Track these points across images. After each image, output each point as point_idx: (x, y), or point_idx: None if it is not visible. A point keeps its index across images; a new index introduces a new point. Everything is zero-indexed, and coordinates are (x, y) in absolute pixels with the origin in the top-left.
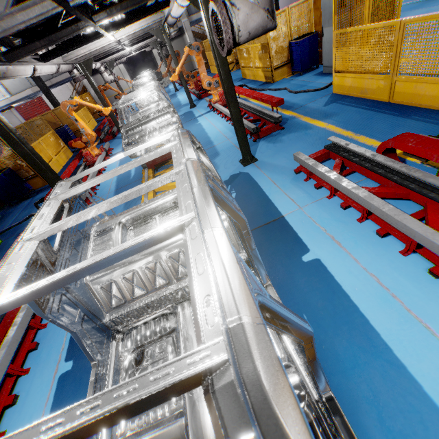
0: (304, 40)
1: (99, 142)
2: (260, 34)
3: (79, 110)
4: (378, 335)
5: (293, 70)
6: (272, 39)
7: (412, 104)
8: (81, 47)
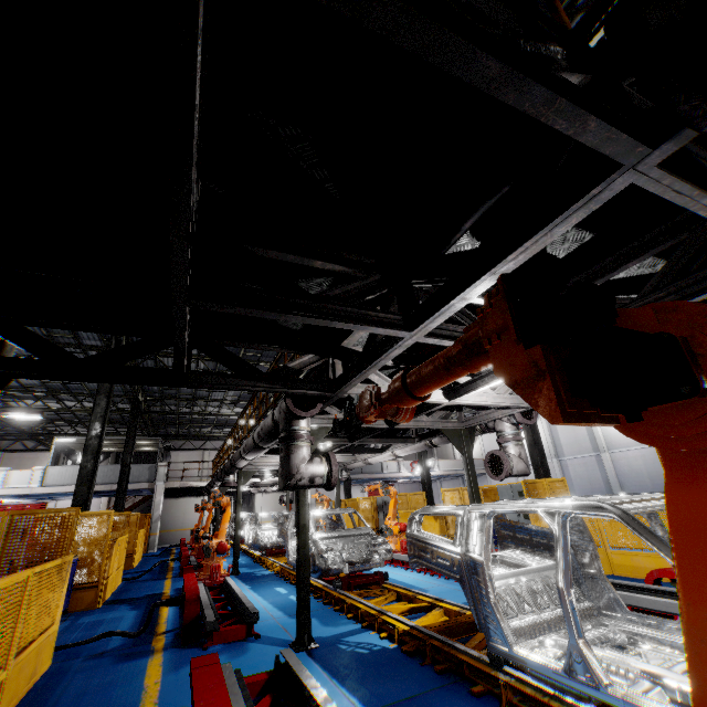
0: None
1: (175, 574)
2: (521, 475)
3: (143, 529)
4: None
5: None
6: None
7: (639, 576)
8: (273, 457)
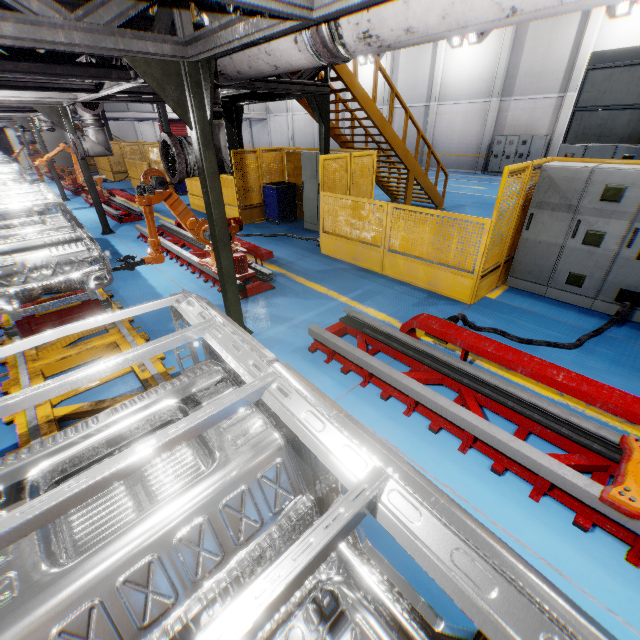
0: None
1: None
2: (103, 155)
3: None
4: (138, 271)
5: (176, 190)
6: (154, 162)
7: None
8: None
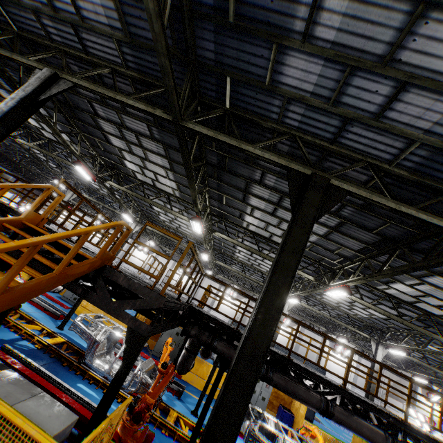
0: None
1: None
2: None
3: None
4: None
5: None
6: None
7: None
8: None
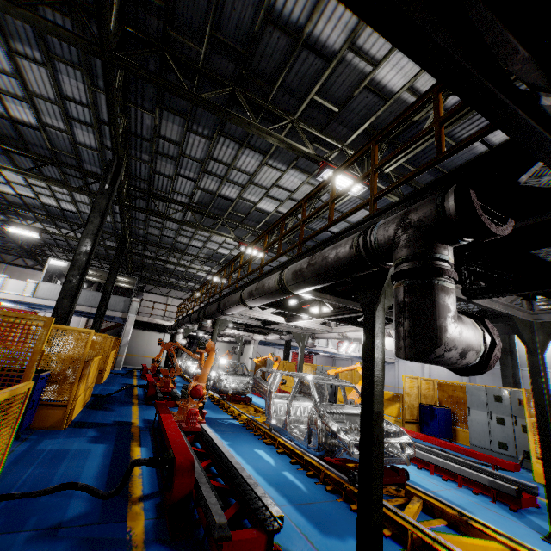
0: (441, 409)
1: (140, 400)
2: None
3: (114, 350)
4: None
5: (423, 431)
6: (406, 393)
7: None
8: (257, 311)
